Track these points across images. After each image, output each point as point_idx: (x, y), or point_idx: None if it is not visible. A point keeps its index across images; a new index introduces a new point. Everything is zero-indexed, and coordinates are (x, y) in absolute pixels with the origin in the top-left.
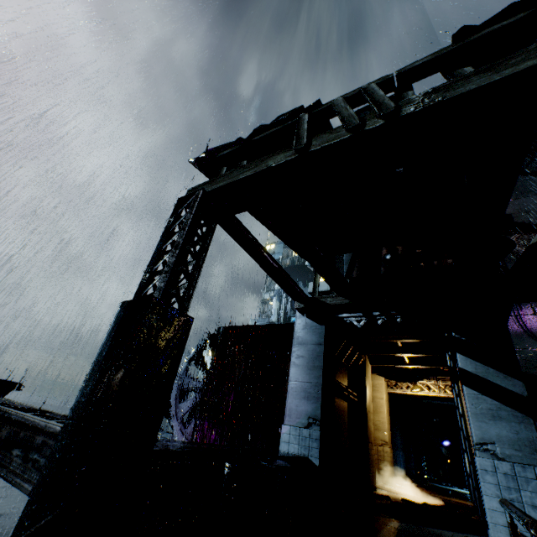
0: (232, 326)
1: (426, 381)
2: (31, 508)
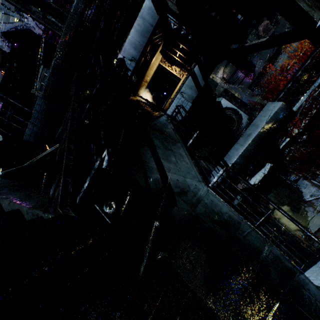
0: None
1: (177, 68)
2: (65, 42)
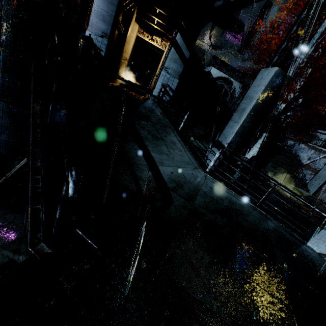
0: None
1: (158, 38)
2: (9, 26)
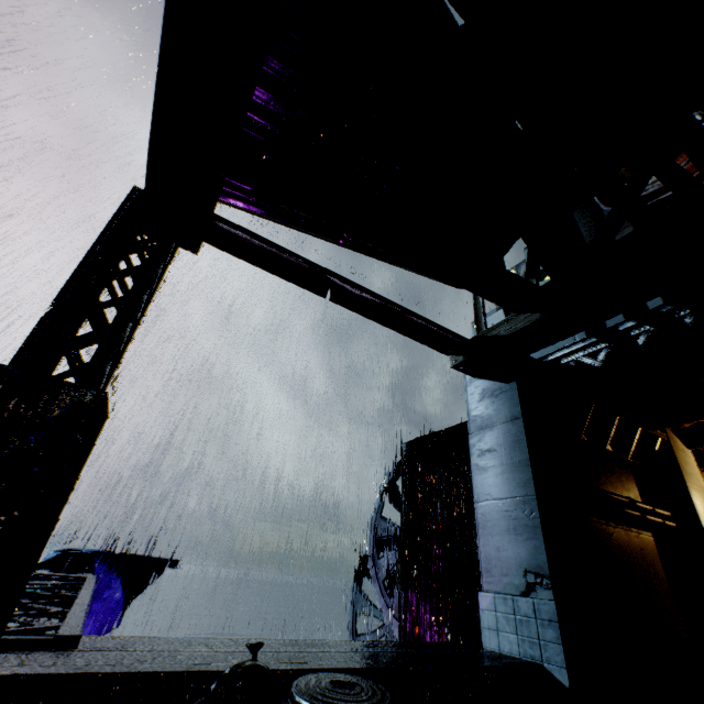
0: (416, 439)
1: None
2: None
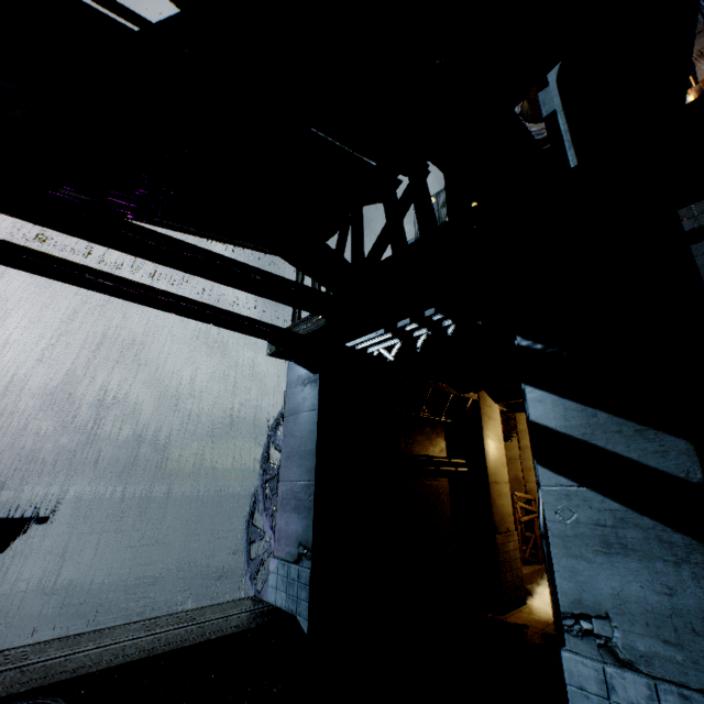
0: None
1: None
2: None
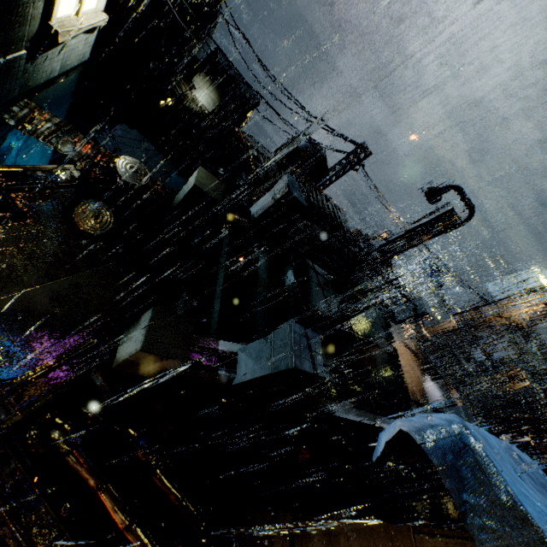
0: None
1: None
2: None
